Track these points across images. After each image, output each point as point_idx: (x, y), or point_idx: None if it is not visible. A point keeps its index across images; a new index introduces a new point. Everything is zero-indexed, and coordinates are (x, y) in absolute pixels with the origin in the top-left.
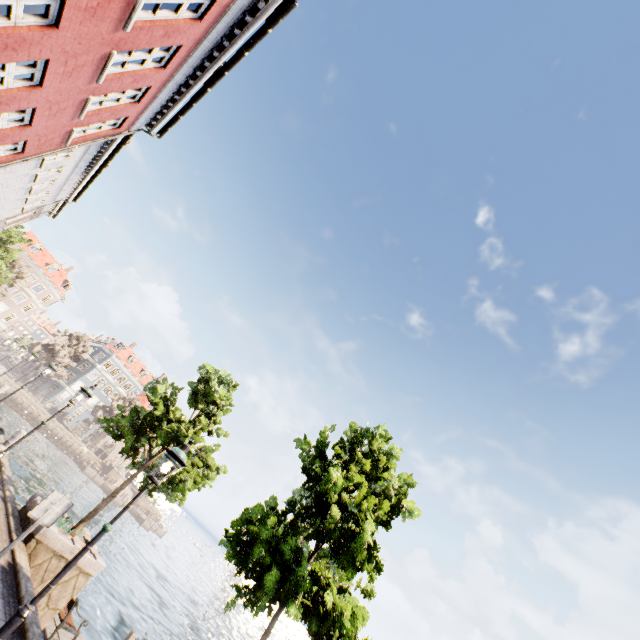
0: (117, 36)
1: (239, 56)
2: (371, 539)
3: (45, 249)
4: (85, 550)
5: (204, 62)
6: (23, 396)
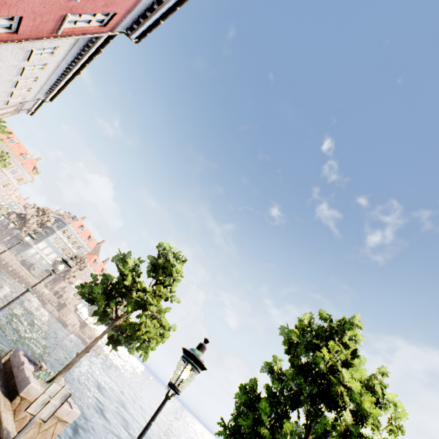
0: None
1: None
2: None
3: (20, 142)
4: None
5: None
6: (1, 250)
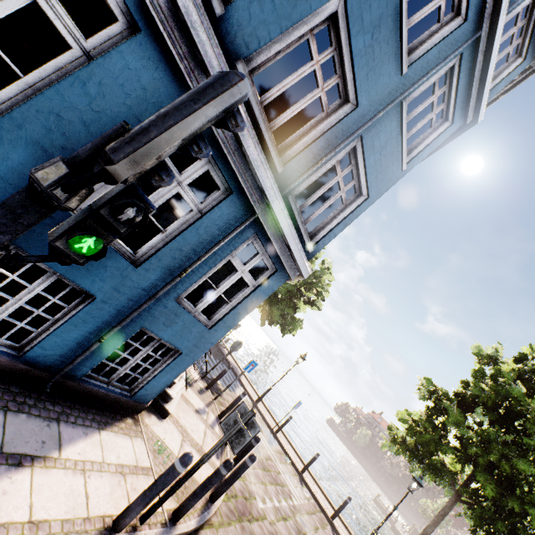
0: None
1: None
2: None
3: None
4: None
5: None
6: None
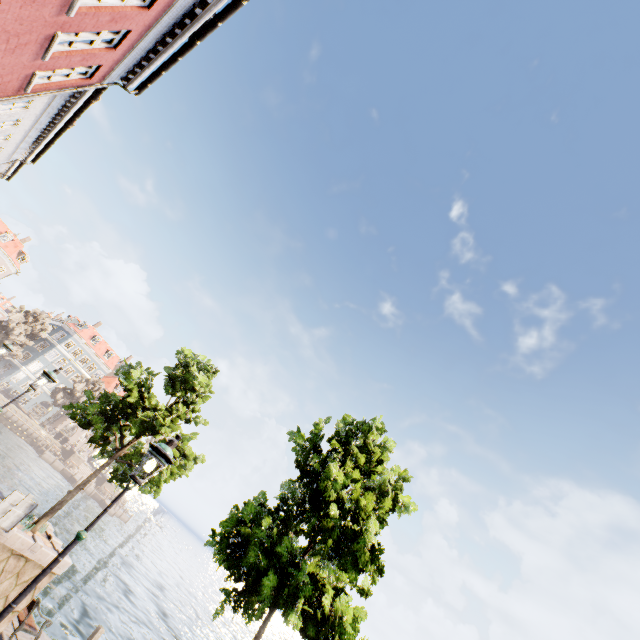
0: None
1: (236, 5)
2: (375, 540)
3: None
4: (55, 562)
5: (195, 8)
6: None
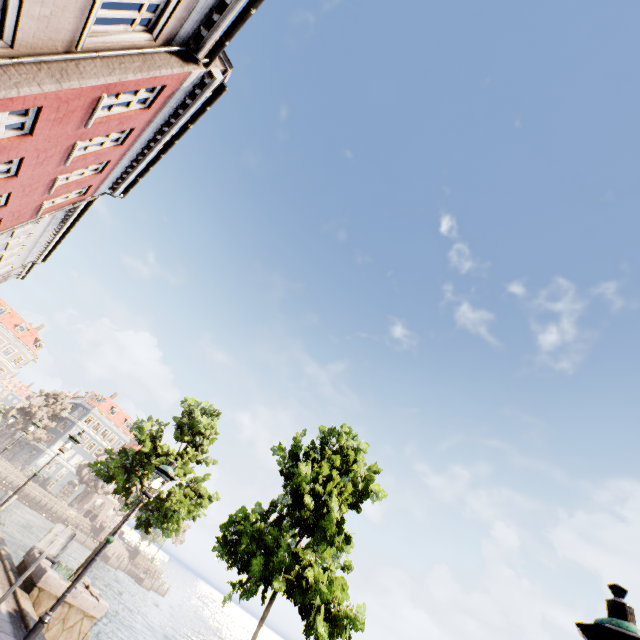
0: (80, 132)
1: (185, 129)
2: (337, 514)
3: (12, 310)
4: (93, 561)
5: (156, 135)
6: (0, 466)
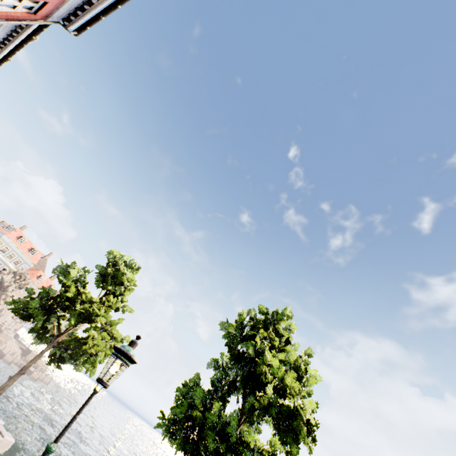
0: None
1: None
2: (312, 417)
3: None
4: None
5: None
6: None
